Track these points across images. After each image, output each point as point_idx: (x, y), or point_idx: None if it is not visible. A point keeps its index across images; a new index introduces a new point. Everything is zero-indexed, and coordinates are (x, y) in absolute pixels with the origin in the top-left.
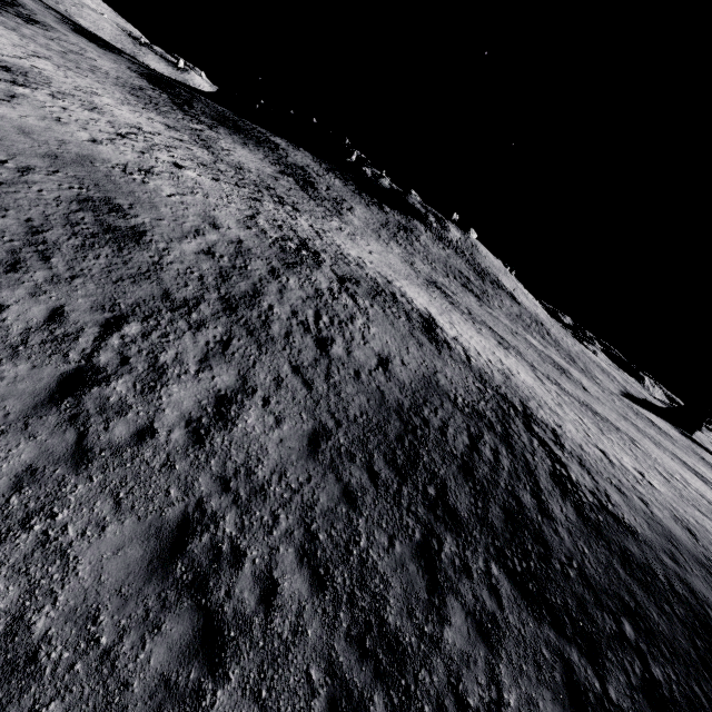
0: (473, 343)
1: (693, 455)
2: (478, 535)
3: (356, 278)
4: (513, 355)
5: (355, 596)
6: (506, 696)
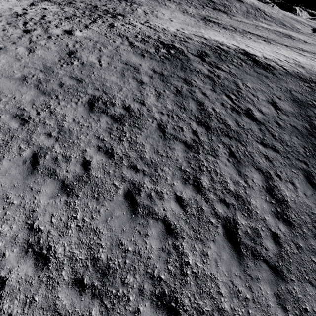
0: (268, 53)
1: None
2: None
3: (202, 50)
4: (276, 45)
5: None
6: None
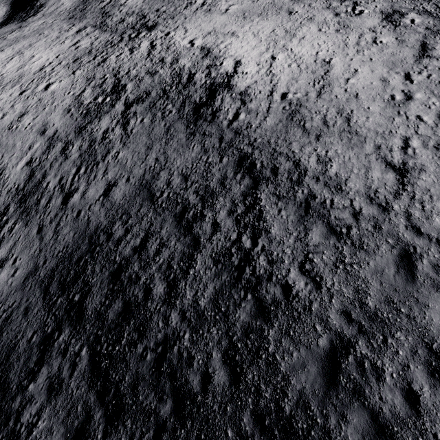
0: (284, 73)
1: None
2: (89, 327)
3: (149, 91)
4: (400, 27)
5: (3, 364)
6: (40, 423)
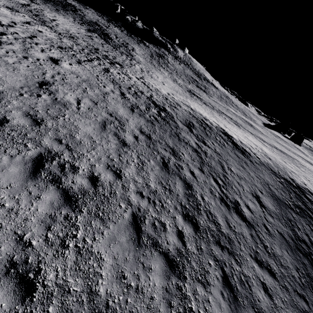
0: (241, 137)
1: (295, 148)
2: None
3: (189, 120)
4: (244, 131)
5: None
6: None
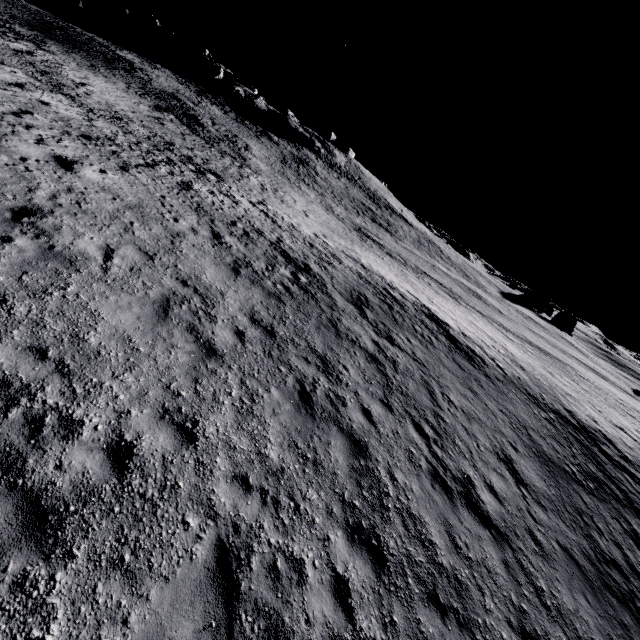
0: (464, 324)
1: (564, 341)
2: None
3: (359, 291)
4: (468, 309)
5: None
6: None
